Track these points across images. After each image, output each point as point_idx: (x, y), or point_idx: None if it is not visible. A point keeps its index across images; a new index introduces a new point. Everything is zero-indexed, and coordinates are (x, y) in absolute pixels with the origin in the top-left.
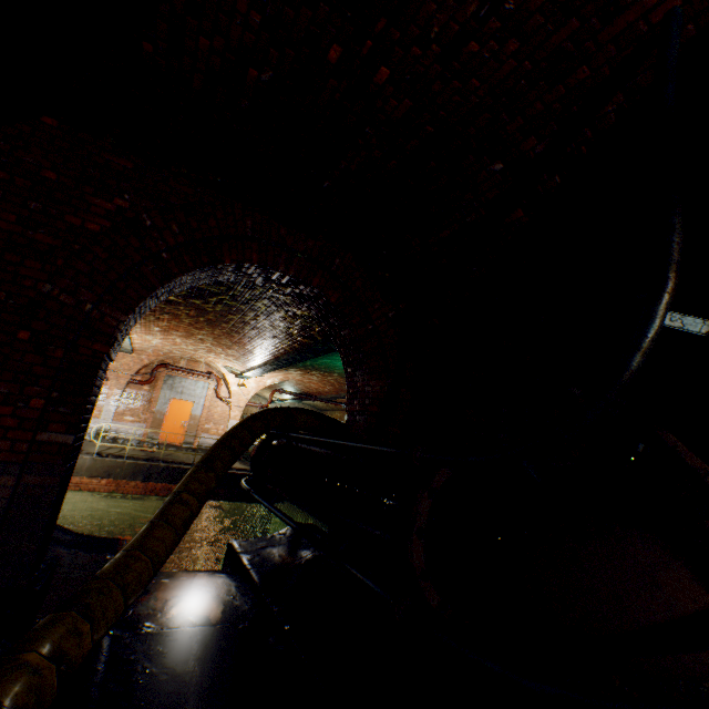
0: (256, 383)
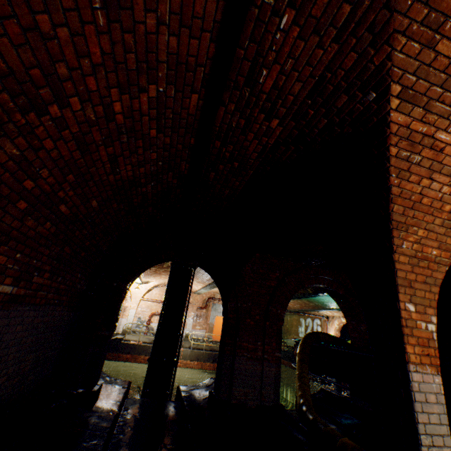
0: None
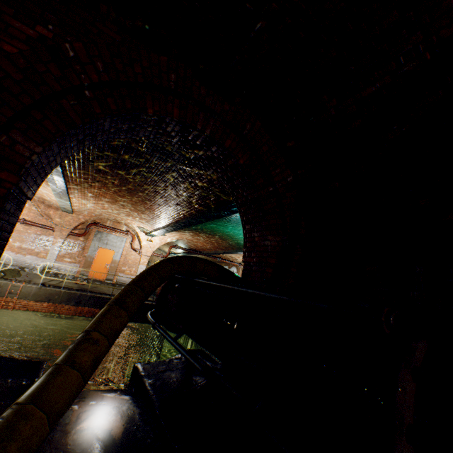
0: (159, 240)
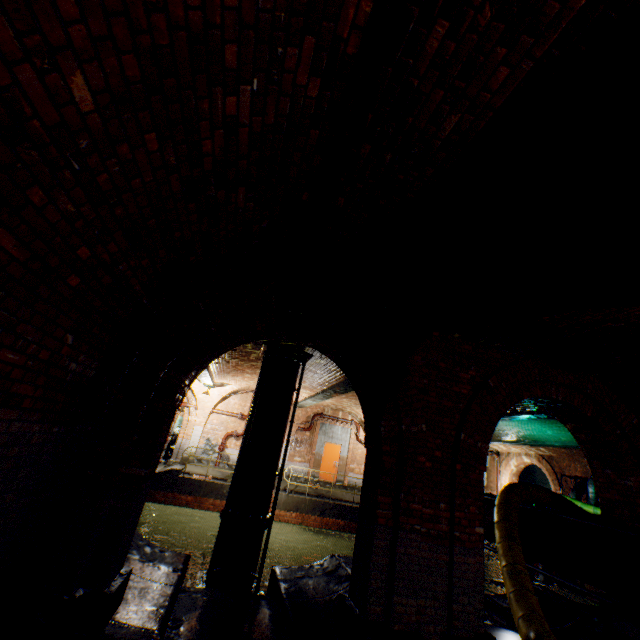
0: None
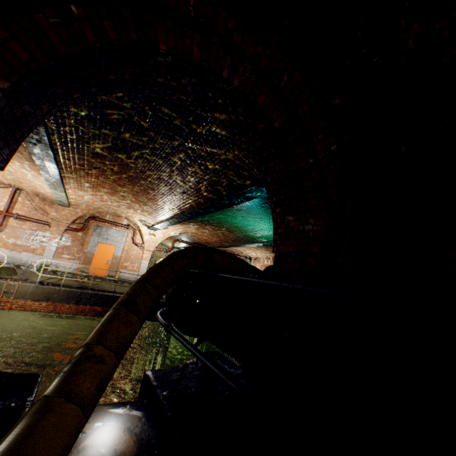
0: (162, 234)
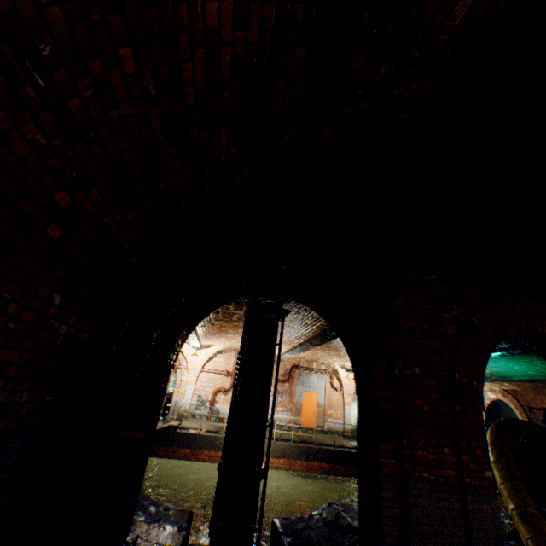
0: None
